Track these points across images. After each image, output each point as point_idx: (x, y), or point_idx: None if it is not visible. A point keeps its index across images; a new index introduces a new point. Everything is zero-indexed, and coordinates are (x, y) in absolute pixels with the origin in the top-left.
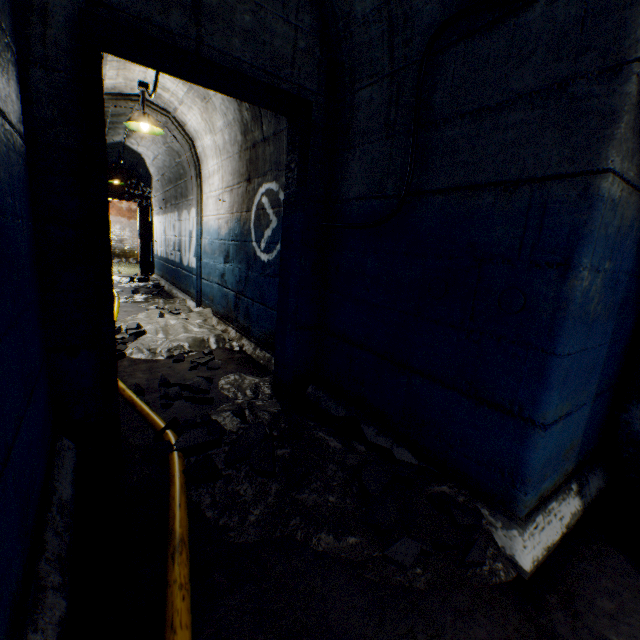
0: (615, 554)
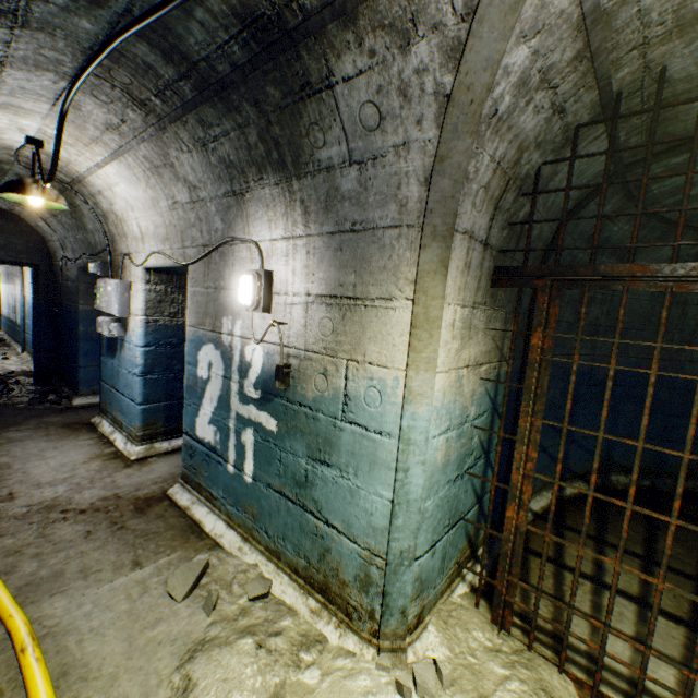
0: None
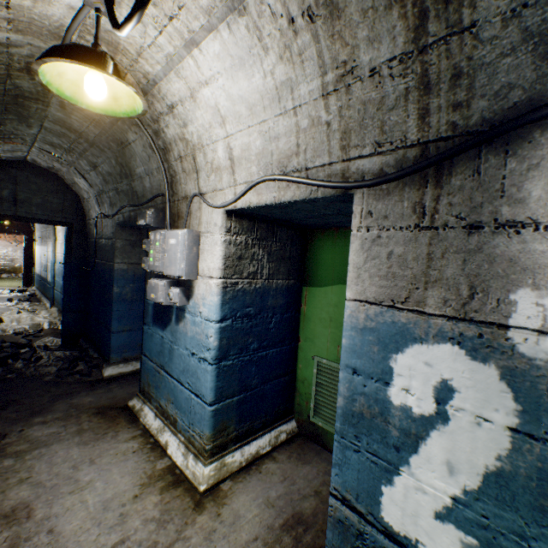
0: None
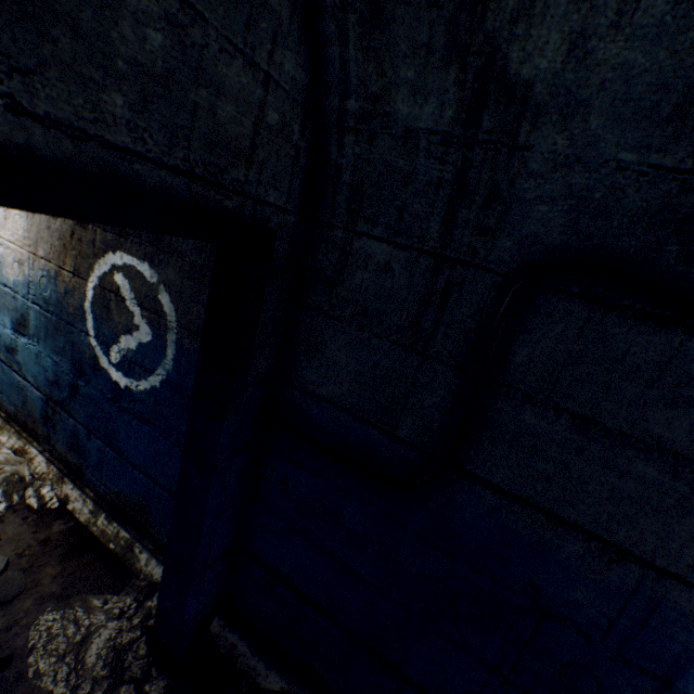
0: None
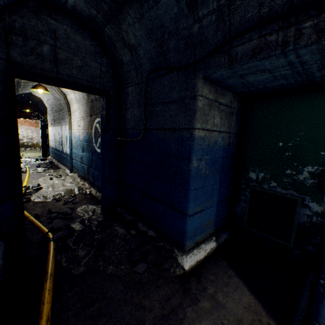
0: (223, 261)
